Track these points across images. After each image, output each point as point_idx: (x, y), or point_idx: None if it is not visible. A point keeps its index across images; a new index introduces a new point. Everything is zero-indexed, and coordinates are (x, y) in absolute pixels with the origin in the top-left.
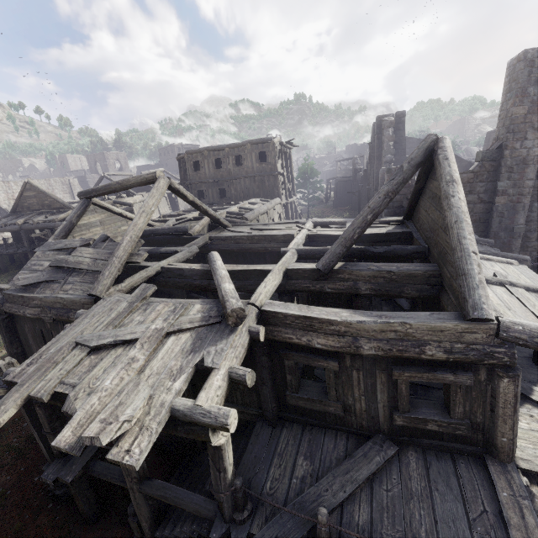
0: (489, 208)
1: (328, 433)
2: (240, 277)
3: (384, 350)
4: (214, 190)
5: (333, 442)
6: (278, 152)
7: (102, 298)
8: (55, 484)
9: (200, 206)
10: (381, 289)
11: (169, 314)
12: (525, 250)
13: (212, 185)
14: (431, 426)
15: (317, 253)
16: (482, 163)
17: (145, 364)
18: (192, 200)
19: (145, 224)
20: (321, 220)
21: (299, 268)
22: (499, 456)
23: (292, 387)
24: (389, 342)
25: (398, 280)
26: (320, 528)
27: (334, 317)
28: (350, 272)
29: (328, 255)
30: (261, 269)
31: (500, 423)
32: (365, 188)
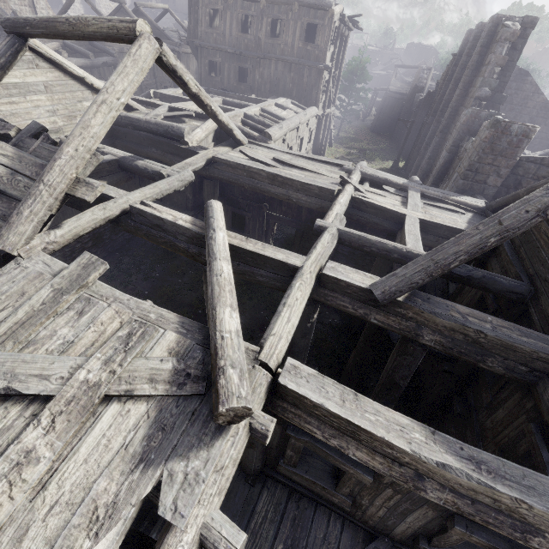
0: None
1: (319, 512)
2: (248, 261)
3: (460, 510)
4: (232, 67)
5: (323, 529)
6: (334, 31)
7: (14, 260)
8: None
9: (207, 105)
10: (453, 348)
11: (116, 348)
12: None
13: (230, 57)
14: None
15: (367, 245)
16: None
17: (50, 468)
18: (196, 92)
19: (104, 127)
20: (374, 173)
21: (343, 279)
22: None
23: (291, 461)
24: (475, 505)
25: (486, 346)
26: None
27: (400, 440)
28: (419, 312)
29: (397, 279)
30: (284, 261)
31: None
32: (419, 118)
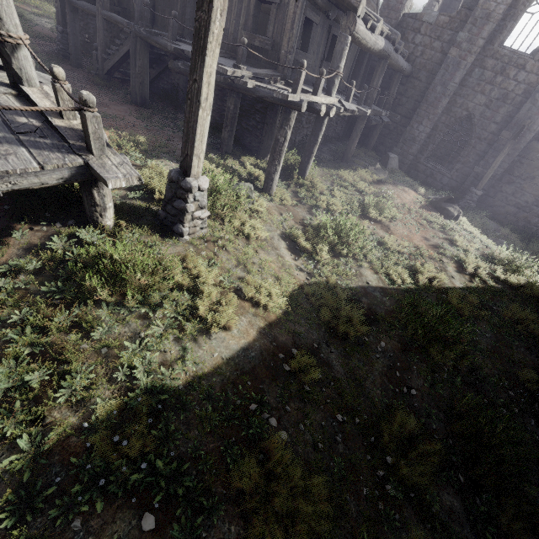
0: (444, 60)
1: None
2: None
3: None
4: None
5: None
6: None
7: None
8: (60, 39)
9: None
10: None
11: None
12: (448, 114)
13: None
14: (257, 43)
15: None
16: (461, 9)
17: None
18: None
19: None
20: None
21: None
22: (279, 67)
23: None
24: None
25: None
26: (171, 19)
27: None
28: None
29: None
30: None
31: (284, 38)
32: None
